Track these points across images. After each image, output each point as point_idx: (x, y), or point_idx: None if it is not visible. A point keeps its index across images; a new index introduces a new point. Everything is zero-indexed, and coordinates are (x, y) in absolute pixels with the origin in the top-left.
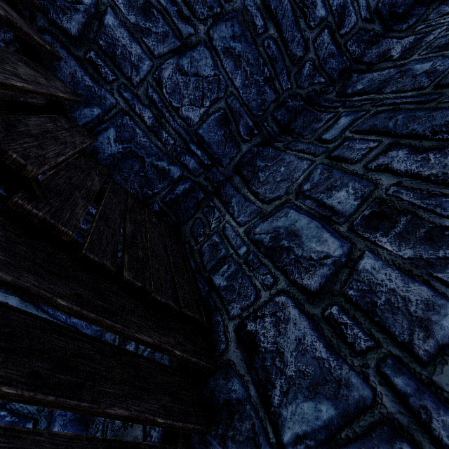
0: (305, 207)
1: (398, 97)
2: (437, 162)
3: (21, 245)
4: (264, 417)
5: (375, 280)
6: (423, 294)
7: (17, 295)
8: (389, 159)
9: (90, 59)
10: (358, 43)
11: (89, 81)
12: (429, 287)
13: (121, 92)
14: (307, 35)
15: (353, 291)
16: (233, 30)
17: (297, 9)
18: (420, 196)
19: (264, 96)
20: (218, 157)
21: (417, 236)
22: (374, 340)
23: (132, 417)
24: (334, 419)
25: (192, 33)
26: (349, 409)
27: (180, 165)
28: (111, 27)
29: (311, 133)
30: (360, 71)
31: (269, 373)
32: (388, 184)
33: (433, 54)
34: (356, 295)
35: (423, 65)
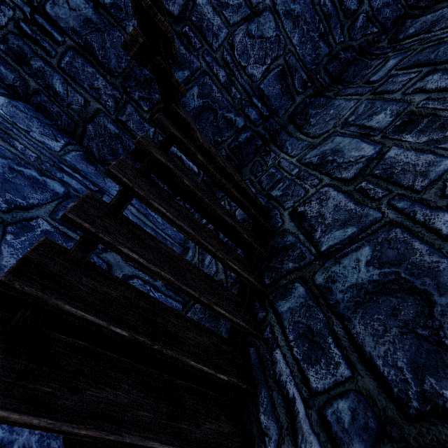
0: (349, 132)
1: (444, 33)
2: None
3: (177, 129)
4: (309, 245)
5: (396, 161)
6: (428, 159)
7: (135, 207)
8: (424, 83)
9: (185, 32)
10: None
11: (183, 49)
12: (433, 154)
13: (204, 57)
14: None
15: (379, 171)
16: None
17: None
18: (442, 102)
19: (318, 51)
20: (275, 109)
21: (433, 128)
22: (388, 191)
23: (233, 225)
24: (355, 232)
25: (260, 1)
26: (365, 225)
27: (244, 116)
28: (200, 6)
29: (360, 79)
30: (414, 16)
31: (313, 226)
32: (419, 101)
33: None
34: (380, 172)
35: None
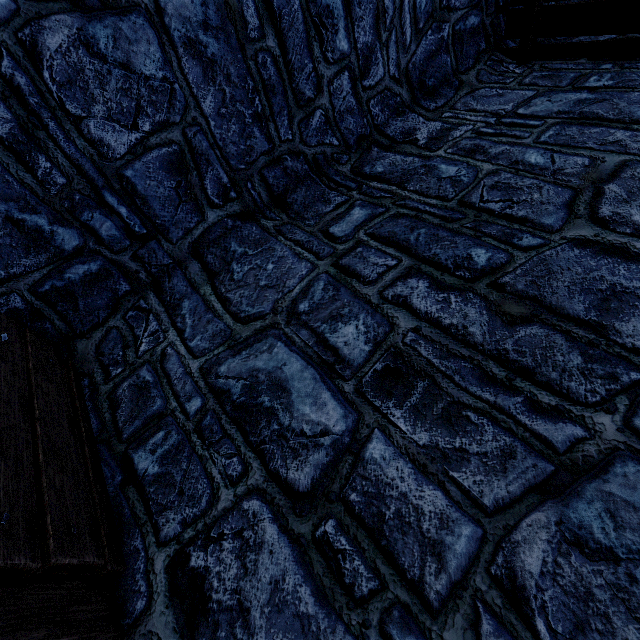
0: (299, 341)
1: (421, 202)
2: (458, 308)
3: None
4: None
5: (385, 478)
6: (437, 502)
7: None
8: (409, 290)
9: None
10: (382, 106)
11: None
12: (444, 492)
13: None
14: (322, 70)
15: (357, 495)
16: (206, 13)
17: (311, 24)
18: (440, 354)
19: (250, 141)
20: (162, 224)
21: (435, 414)
22: (379, 578)
23: None
24: None
25: None
26: None
27: (80, 227)
28: None
29: (315, 218)
30: (381, 145)
31: None
32: (406, 328)
33: (459, 157)
34: (359, 501)
35: (449, 168)
